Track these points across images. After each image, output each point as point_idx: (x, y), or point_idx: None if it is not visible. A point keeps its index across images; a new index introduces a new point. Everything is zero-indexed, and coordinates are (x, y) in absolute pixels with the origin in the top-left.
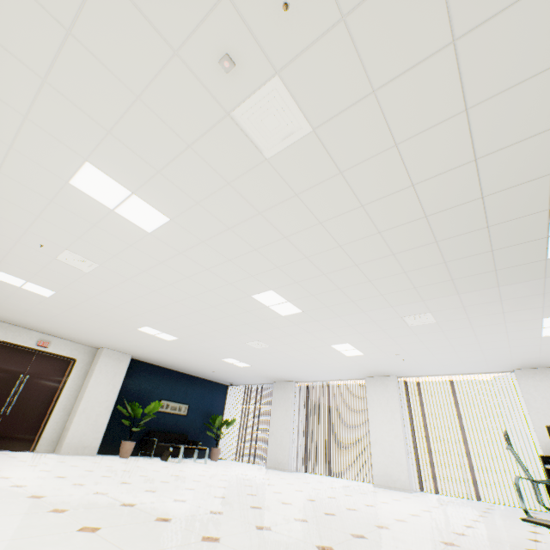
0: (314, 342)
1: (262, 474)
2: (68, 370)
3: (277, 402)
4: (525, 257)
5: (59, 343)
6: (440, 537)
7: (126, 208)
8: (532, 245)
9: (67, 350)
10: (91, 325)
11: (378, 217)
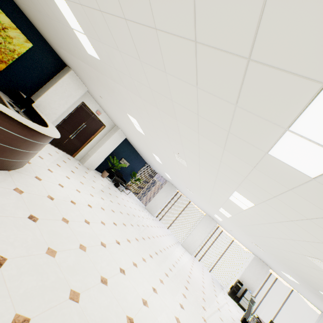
0: (212, 210)
1: (150, 219)
2: (100, 129)
3: (164, 190)
4: (314, 286)
5: (104, 115)
6: (216, 304)
7: (237, 200)
8: (320, 290)
9: (105, 120)
10: (133, 134)
11: (301, 265)
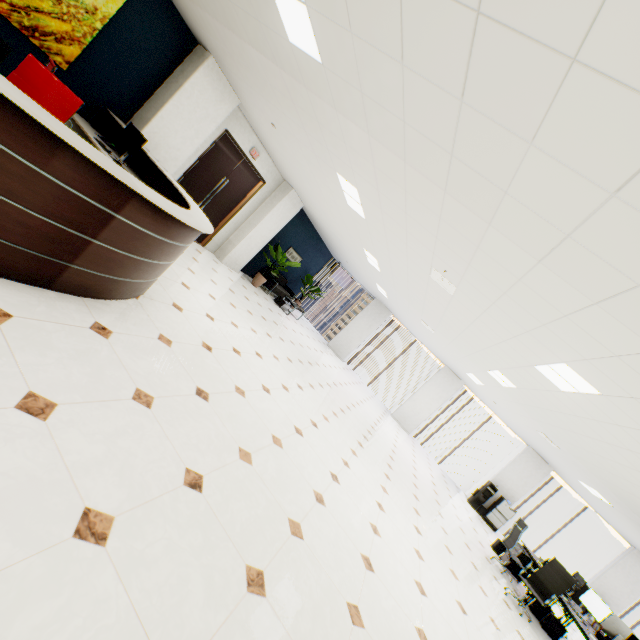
0: (466, 366)
1: (340, 369)
2: (254, 189)
3: (367, 314)
4: None
5: (264, 159)
6: (456, 521)
7: (556, 375)
8: None
9: (265, 169)
10: (329, 208)
11: None
